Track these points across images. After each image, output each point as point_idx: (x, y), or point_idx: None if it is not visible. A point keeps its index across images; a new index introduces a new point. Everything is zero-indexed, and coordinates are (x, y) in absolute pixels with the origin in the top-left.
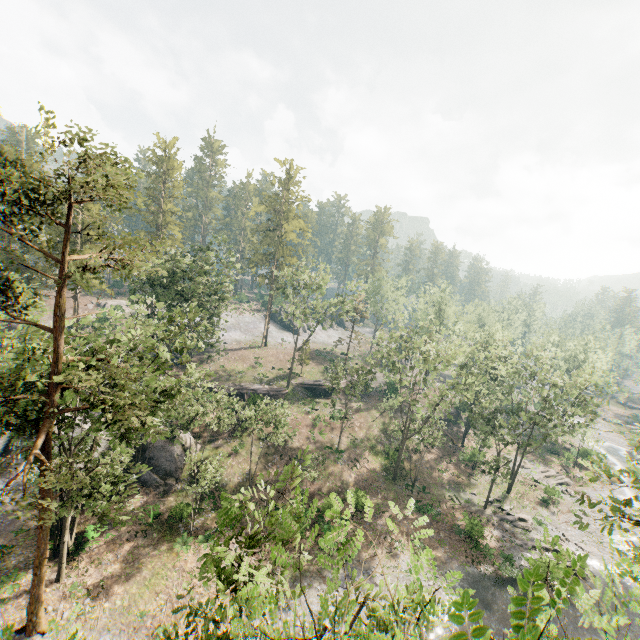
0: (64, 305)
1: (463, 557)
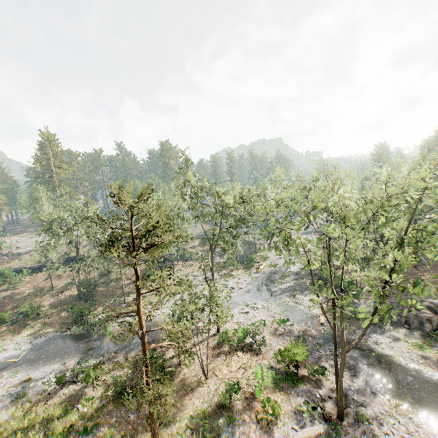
0: None
1: (66, 328)
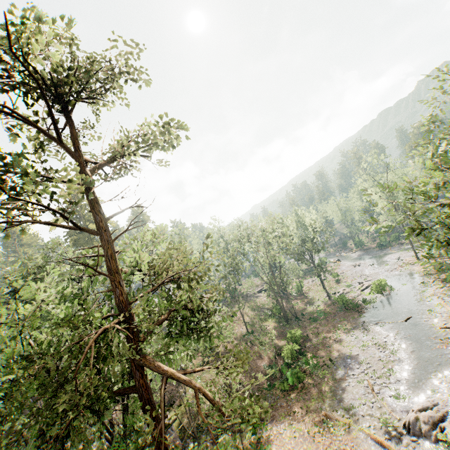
0: (97, 201)
1: (355, 315)
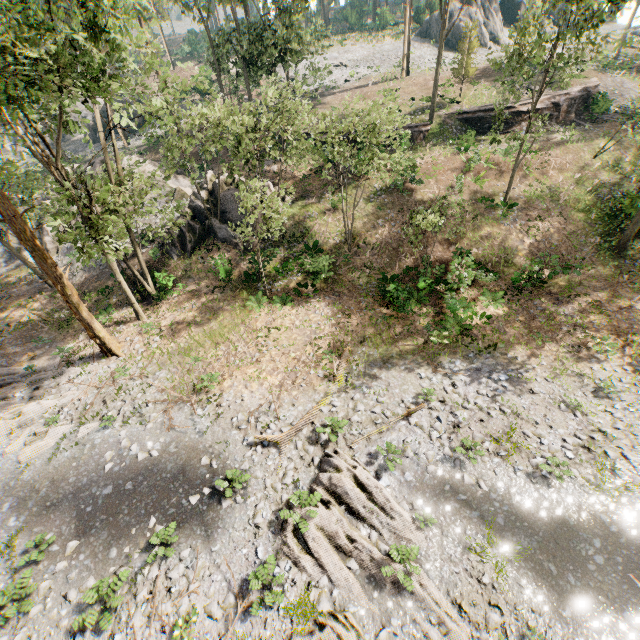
0: None
1: None
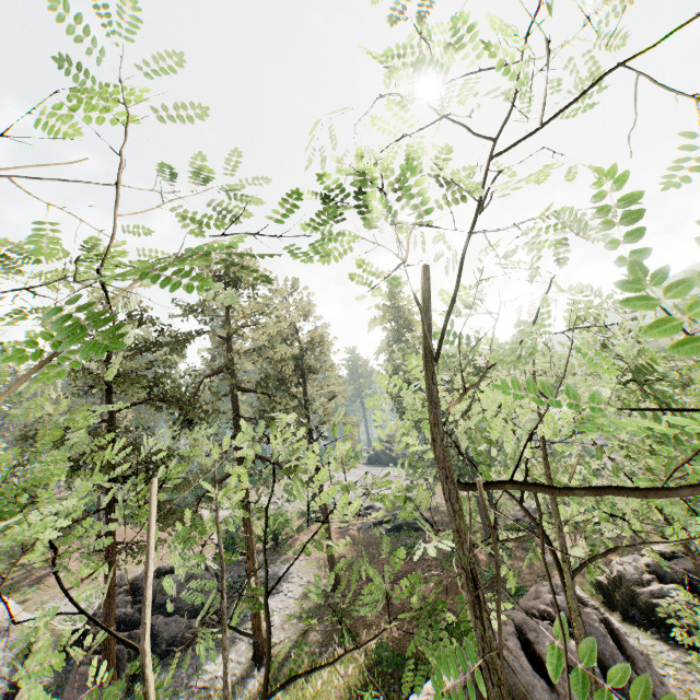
0: None
1: None
